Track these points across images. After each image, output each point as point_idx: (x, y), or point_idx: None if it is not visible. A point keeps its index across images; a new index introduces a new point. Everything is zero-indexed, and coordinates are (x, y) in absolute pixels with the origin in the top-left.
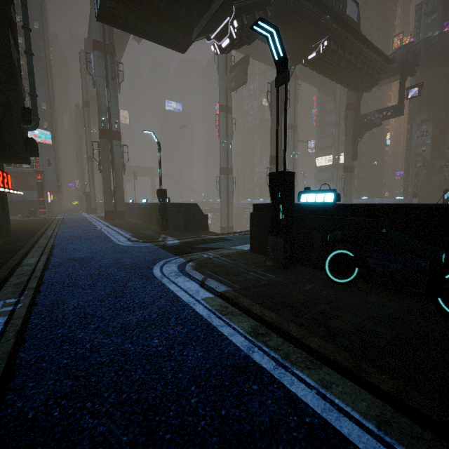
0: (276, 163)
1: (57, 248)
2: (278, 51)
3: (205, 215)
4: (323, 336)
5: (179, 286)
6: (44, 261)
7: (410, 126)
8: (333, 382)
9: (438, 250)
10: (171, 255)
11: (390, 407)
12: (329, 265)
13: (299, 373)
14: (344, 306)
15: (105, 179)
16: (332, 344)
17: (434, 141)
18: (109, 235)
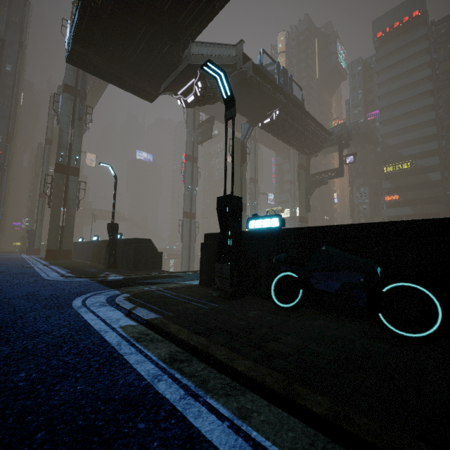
0: (224, 188)
1: None
2: (226, 91)
3: (159, 252)
4: (255, 358)
5: (97, 315)
6: None
7: (351, 188)
8: (255, 409)
9: (373, 263)
10: (106, 287)
11: (324, 436)
12: (275, 289)
13: (212, 402)
14: (286, 329)
15: (54, 214)
16: (265, 367)
17: (371, 201)
18: (39, 271)
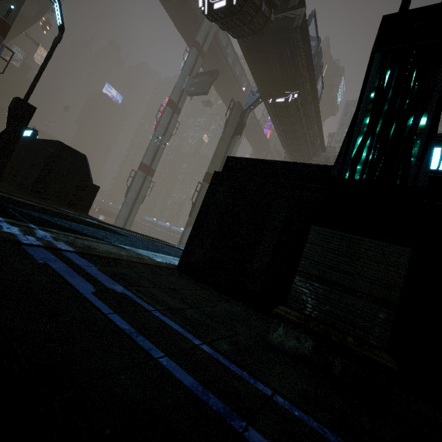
0: (402, 9)
1: None
2: None
3: (93, 185)
4: None
5: None
6: None
7: None
8: None
9: None
10: None
11: None
12: None
13: None
14: None
15: None
16: None
17: None
18: None
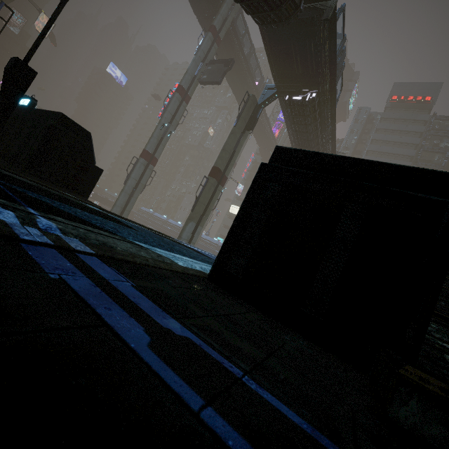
0: None
1: None
2: None
3: (96, 167)
4: None
5: None
6: None
7: None
8: None
9: None
10: None
11: None
12: None
13: None
14: None
15: None
16: None
17: None
18: None
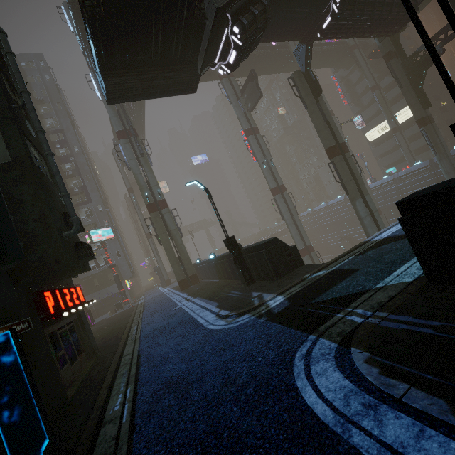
0: None
1: (143, 362)
2: None
3: (292, 248)
4: None
5: None
6: (130, 402)
7: None
8: None
9: None
10: (297, 333)
11: None
12: None
13: None
14: None
15: (167, 249)
16: None
17: None
18: (192, 314)
